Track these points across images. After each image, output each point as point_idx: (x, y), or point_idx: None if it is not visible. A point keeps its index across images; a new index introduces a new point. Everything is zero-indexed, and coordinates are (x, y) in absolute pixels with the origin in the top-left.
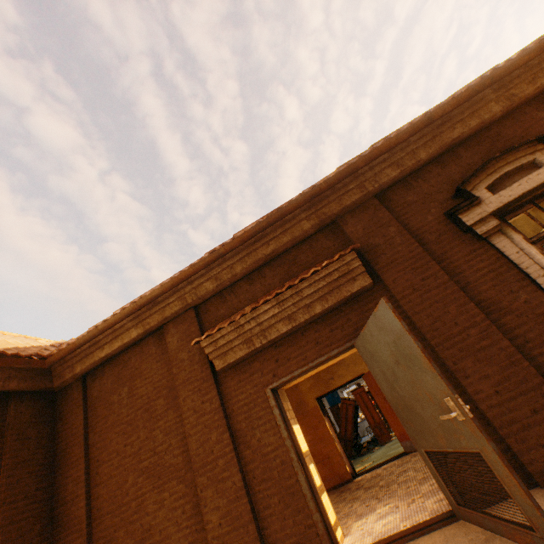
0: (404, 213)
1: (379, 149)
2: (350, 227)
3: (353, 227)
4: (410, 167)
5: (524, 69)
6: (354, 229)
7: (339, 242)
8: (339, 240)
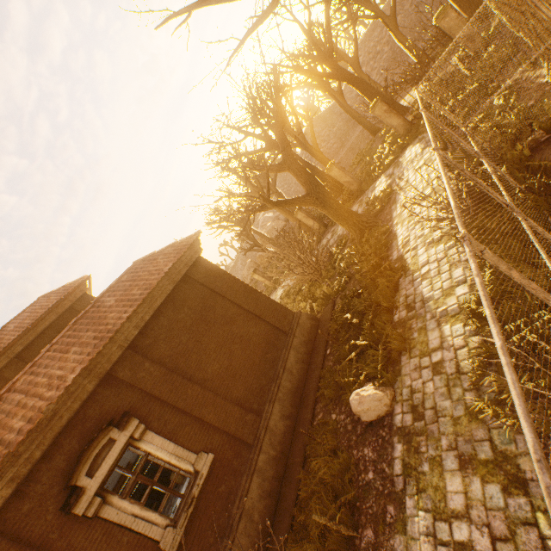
0: (31, 360)
1: (13, 344)
2: (8, 373)
3: (9, 373)
4: (29, 343)
5: (60, 305)
6: (10, 374)
7: (4, 381)
8: (4, 380)
